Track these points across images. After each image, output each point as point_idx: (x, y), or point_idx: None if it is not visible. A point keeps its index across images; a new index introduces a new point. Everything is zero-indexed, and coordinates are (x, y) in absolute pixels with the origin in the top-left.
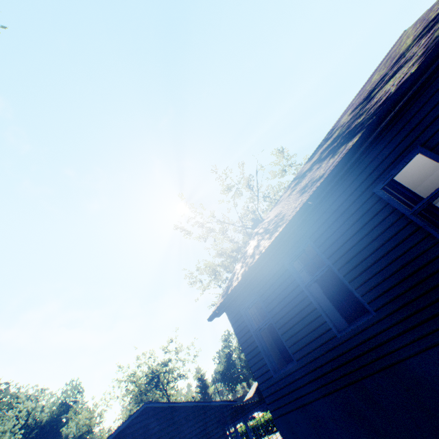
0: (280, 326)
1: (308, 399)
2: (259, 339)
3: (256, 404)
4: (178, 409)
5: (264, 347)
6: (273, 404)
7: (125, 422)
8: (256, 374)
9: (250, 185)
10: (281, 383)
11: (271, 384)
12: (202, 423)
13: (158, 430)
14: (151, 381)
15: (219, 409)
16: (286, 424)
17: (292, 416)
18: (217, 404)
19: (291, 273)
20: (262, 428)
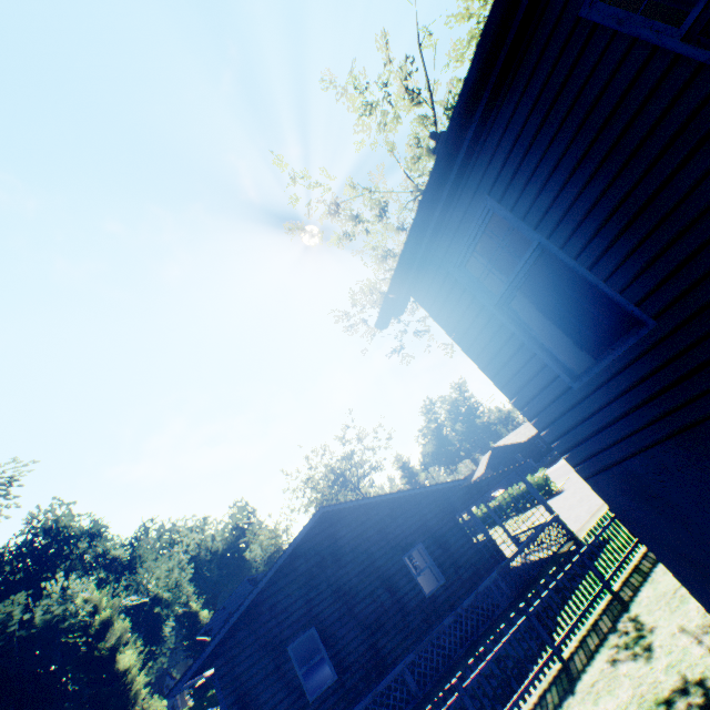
0: (580, 246)
1: (707, 408)
2: (514, 318)
3: (500, 477)
4: (374, 507)
5: (531, 332)
6: (577, 450)
7: (298, 538)
8: (520, 401)
9: (411, 94)
10: (600, 397)
11: (566, 408)
12: (418, 517)
13: (352, 538)
14: (335, 482)
15: (440, 495)
16: (624, 484)
17: (645, 463)
18: (436, 488)
19: (612, 30)
20: (515, 507)
